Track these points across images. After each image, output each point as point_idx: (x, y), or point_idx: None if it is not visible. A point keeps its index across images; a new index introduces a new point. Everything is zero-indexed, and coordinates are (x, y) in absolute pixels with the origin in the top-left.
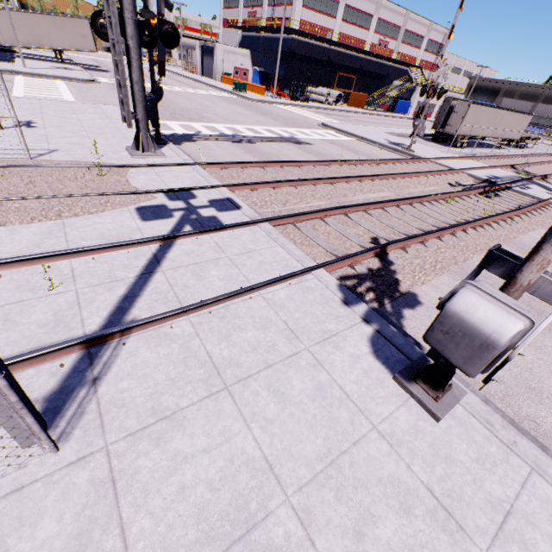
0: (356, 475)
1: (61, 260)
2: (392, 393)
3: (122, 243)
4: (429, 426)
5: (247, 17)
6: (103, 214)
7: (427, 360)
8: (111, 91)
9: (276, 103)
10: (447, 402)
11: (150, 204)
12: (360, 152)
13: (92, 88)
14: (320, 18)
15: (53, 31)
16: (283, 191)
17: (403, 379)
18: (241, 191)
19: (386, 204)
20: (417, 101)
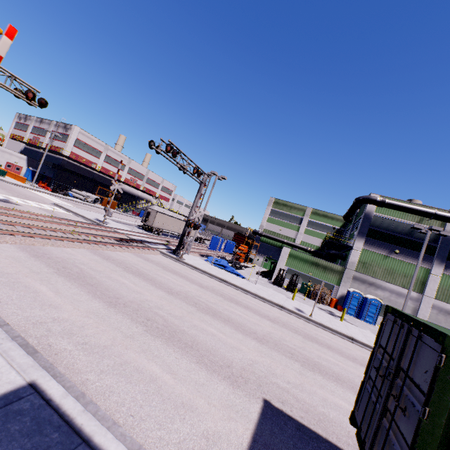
0: None
1: None
2: None
3: None
4: None
5: (32, 139)
6: None
7: None
8: None
9: (31, 189)
10: None
11: None
12: (61, 216)
13: None
14: (87, 155)
15: None
16: None
17: None
18: None
19: (20, 225)
20: None
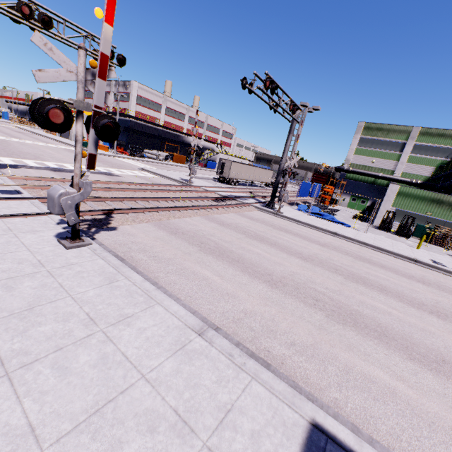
0: (3, 257)
1: None
2: (51, 244)
3: None
4: (61, 250)
5: None
6: None
7: (83, 236)
8: None
9: (115, 156)
10: (77, 244)
11: None
12: (155, 182)
13: None
14: (150, 111)
15: None
16: None
17: (60, 239)
18: (34, 189)
19: (139, 199)
20: None
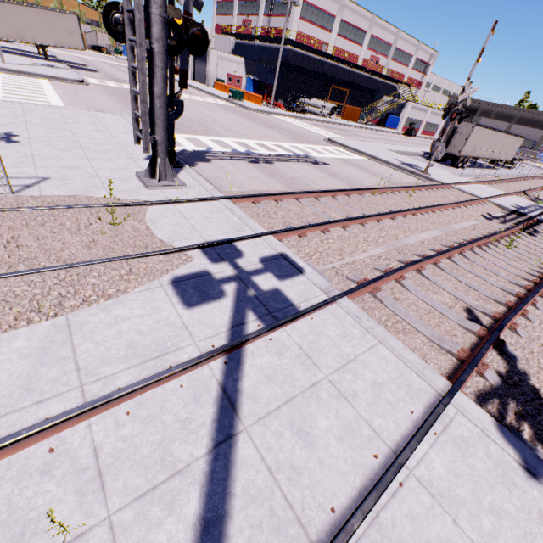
0: None
1: (72, 426)
2: None
3: (171, 372)
4: None
5: (242, 25)
6: (127, 297)
7: None
8: (103, 95)
9: (274, 114)
10: None
11: (188, 272)
12: (379, 174)
13: (81, 90)
14: (316, 31)
15: (37, 25)
16: (334, 236)
17: None
18: (289, 237)
19: (451, 252)
20: (406, 117)
